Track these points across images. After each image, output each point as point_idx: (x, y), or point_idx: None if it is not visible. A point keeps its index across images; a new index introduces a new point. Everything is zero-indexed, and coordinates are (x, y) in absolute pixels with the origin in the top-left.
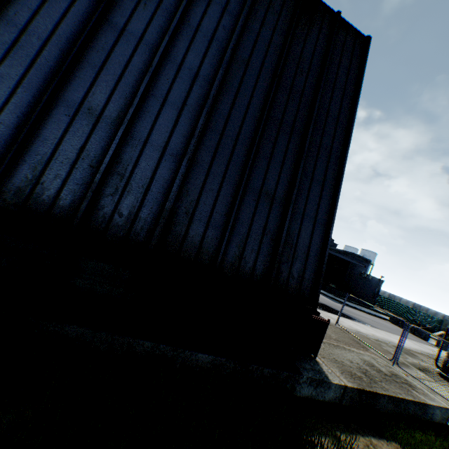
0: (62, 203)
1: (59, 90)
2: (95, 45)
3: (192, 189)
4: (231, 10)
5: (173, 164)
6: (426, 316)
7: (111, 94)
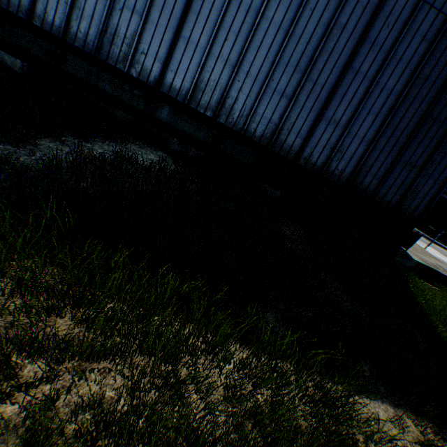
0: (318, 164)
1: (324, 112)
2: (343, 84)
3: (370, 159)
4: (428, 37)
5: (365, 146)
6: None
7: (344, 111)
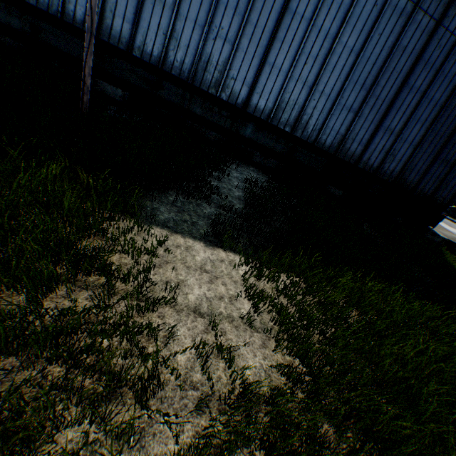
0: (373, 166)
1: (382, 122)
2: (399, 98)
3: (415, 160)
4: None
5: (412, 149)
6: None
7: (398, 121)
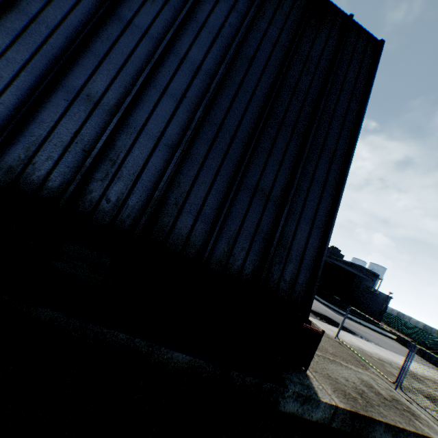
0: (51, 185)
1: (61, 76)
2: (101, 36)
3: (184, 181)
4: (239, 9)
5: (167, 154)
6: (437, 339)
7: (111, 82)
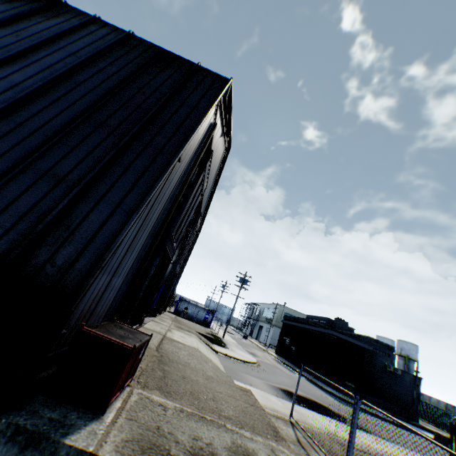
0: None
1: None
2: None
3: None
4: (80, 55)
5: None
6: None
7: None
